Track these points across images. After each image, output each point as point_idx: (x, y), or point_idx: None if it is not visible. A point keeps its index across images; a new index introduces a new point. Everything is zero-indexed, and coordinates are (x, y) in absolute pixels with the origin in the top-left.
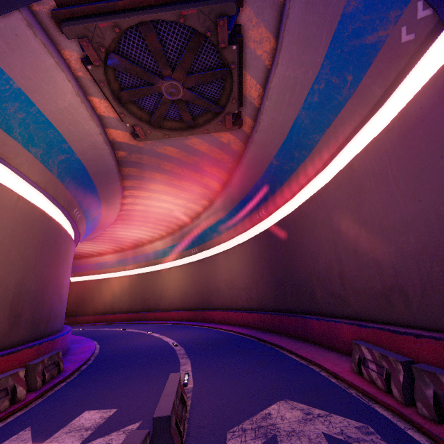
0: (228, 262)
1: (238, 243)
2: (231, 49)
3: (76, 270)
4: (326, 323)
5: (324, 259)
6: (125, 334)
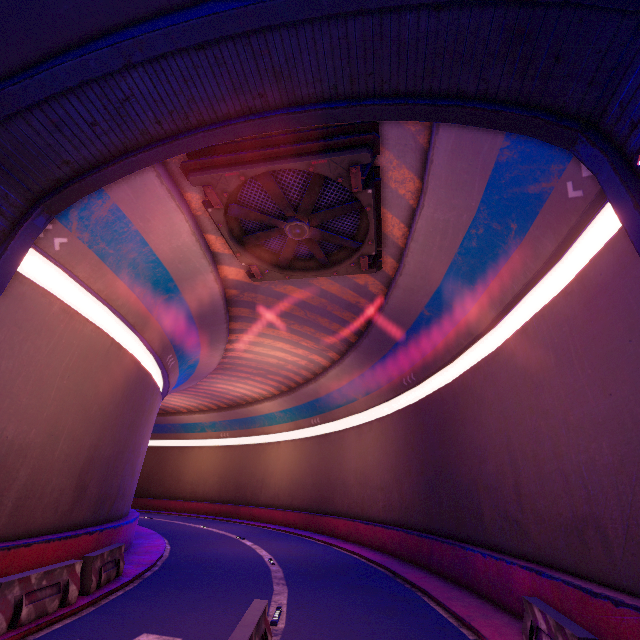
0: (361, 444)
1: (378, 416)
2: (366, 193)
3: (156, 431)
4: (495, 563)
5: (493, 459)
6: (207, 534)
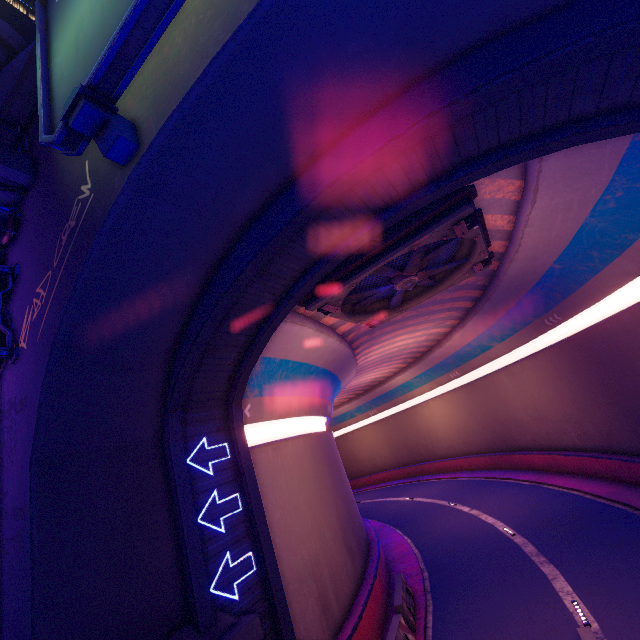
0: (518, 384)
1: (524, 354)
2: (472, 230)
3: None
4: None
5: None
6: (421, 509)
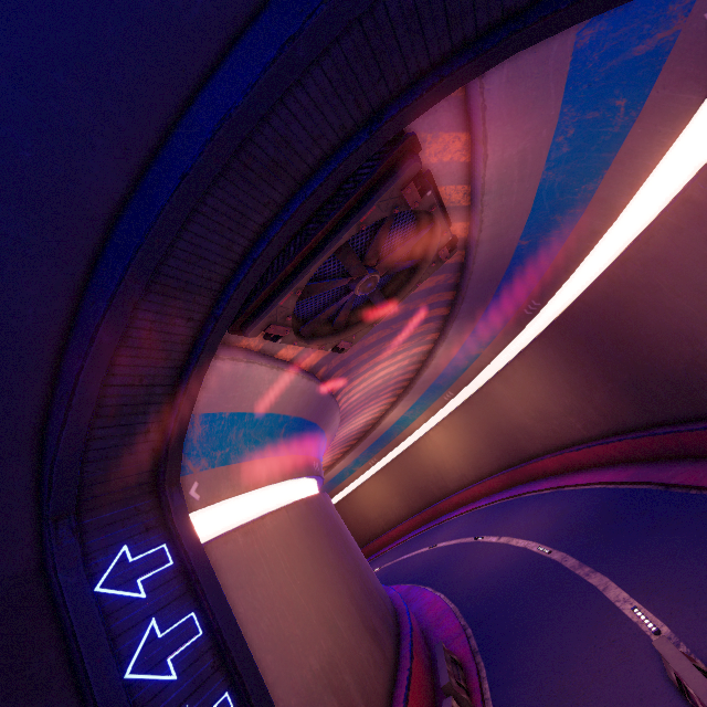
0: (514, 388)
1: (512, 355)
2: (425, 198)
3: None
4: None
5: None
6: (447, 555)
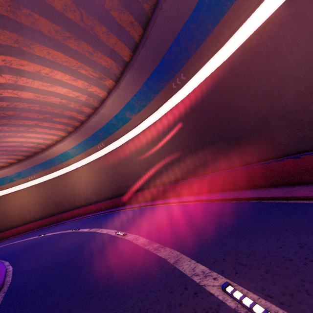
0: (140, 146)
1: (148, 125)
2: None
3: None
4: None
5: (294, 89)
6: (46, 239)
